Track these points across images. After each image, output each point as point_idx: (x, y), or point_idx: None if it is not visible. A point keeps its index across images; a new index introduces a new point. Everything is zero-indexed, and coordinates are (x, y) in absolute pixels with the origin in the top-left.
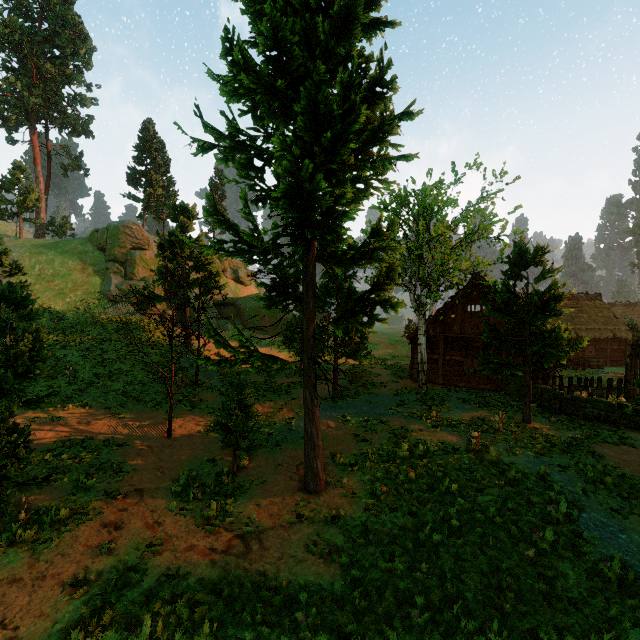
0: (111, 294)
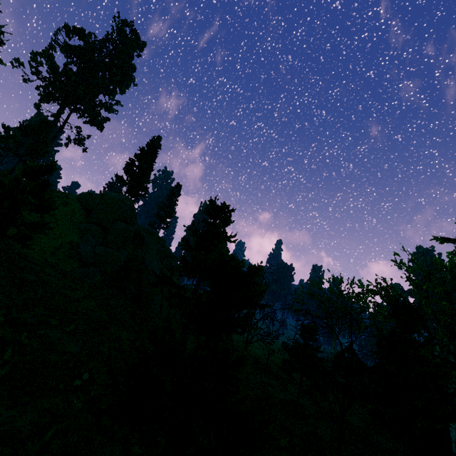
0: (85, 255)
